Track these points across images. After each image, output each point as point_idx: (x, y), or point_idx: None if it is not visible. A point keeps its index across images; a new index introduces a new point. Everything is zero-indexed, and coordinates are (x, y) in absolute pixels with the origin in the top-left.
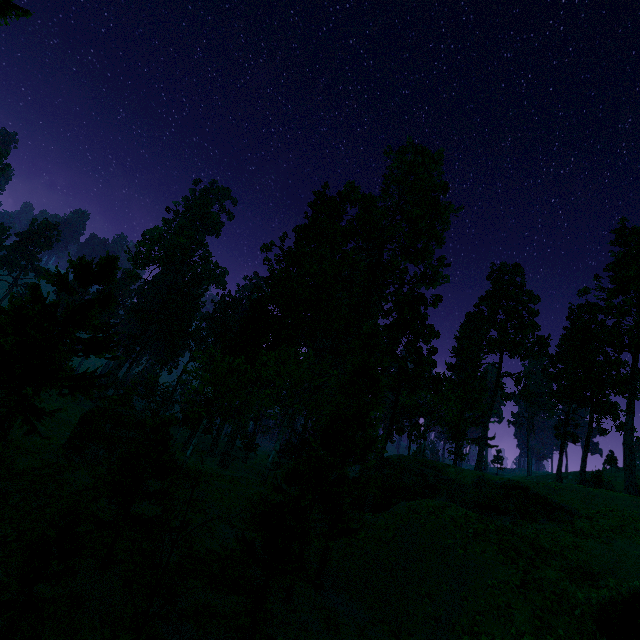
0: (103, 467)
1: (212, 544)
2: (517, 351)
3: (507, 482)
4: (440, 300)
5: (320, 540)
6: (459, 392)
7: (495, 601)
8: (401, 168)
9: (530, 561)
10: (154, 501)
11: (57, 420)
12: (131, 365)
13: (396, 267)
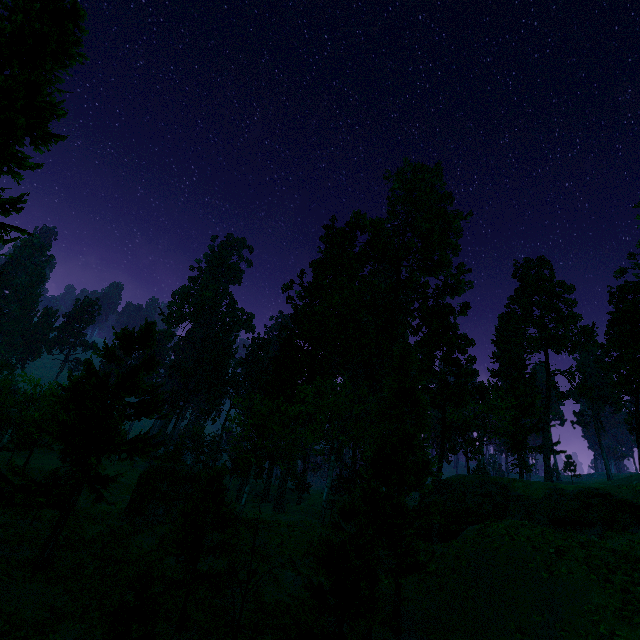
0: (165, 526)
1: (280, 594)
2: (562, 346)
3: (583, 490)
4: (468, 307)
5: (389, 578)
6: (509, 398)
7: (596, 629)
8: (403, 188)
9: (627, 578)
10: (217, 555)
11: (117, 485)
12: (177, 420)
13: (416, 283)
